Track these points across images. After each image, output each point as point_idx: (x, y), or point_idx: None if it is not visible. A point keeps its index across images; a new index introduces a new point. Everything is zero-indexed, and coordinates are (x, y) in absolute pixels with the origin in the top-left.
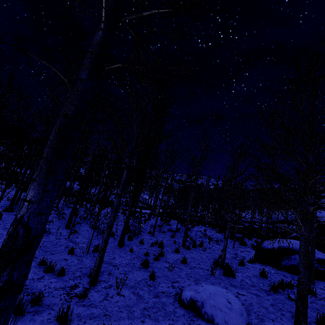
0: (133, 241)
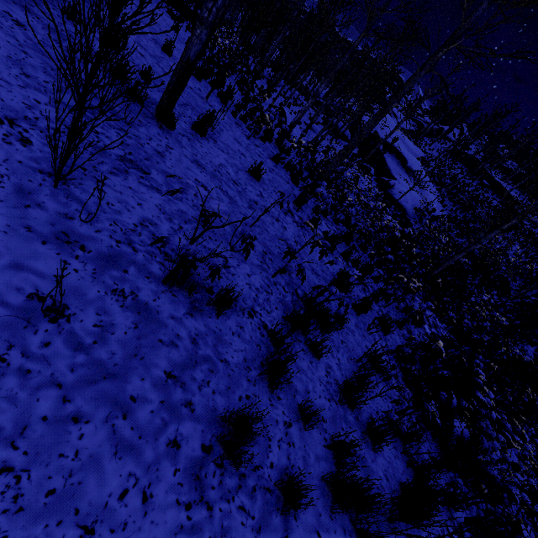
0: None
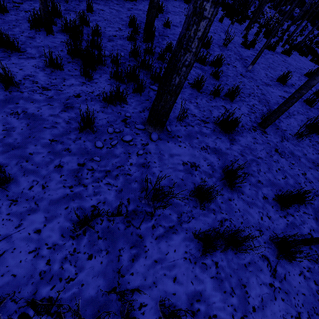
0: (248, 12)
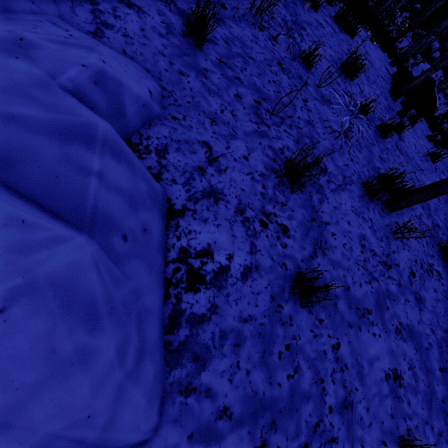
0: None
